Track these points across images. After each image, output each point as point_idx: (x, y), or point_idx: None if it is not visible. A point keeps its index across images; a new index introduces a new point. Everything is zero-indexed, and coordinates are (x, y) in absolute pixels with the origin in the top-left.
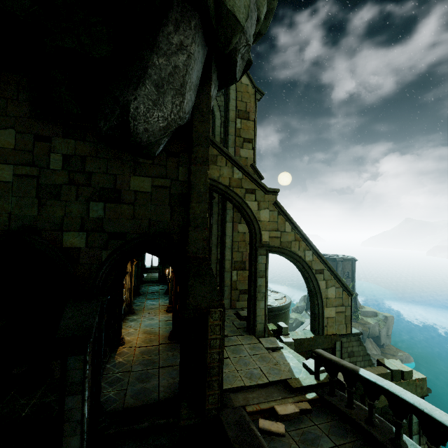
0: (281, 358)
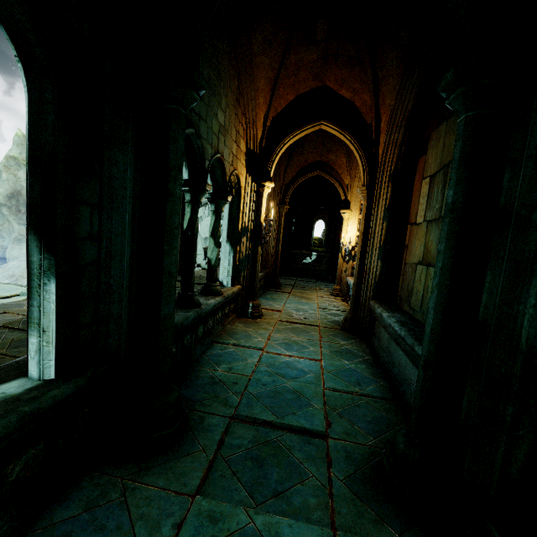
0: (200, 271)
